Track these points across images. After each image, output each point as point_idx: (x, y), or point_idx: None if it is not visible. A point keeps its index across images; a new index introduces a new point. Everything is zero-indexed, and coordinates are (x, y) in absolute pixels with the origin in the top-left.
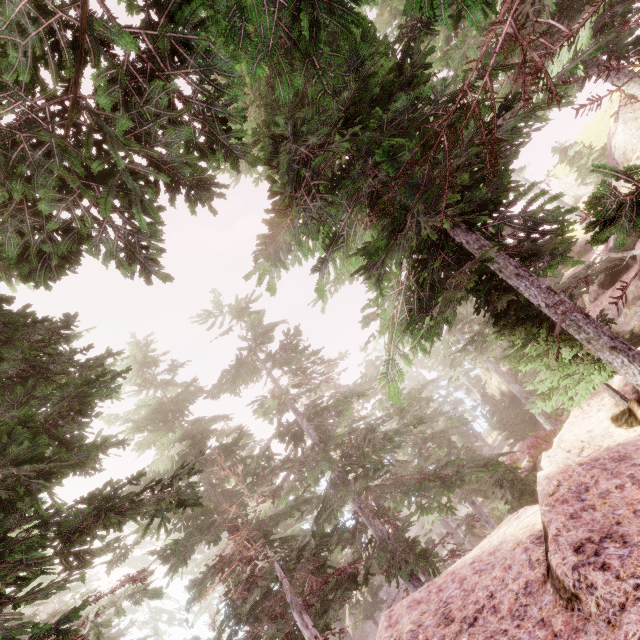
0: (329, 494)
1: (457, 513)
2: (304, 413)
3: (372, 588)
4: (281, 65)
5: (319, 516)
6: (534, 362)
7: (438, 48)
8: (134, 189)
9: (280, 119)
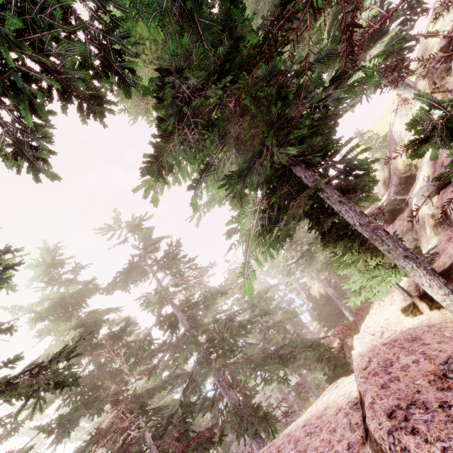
0: (195, 370)
1: (288, 382)
2: (179, 306)
3: (225, 444)
4: (172, 24)
5: (186, 389)
6: (349, 268)
7: (286, 54)
8: (23, 88)
9: (166, 54)
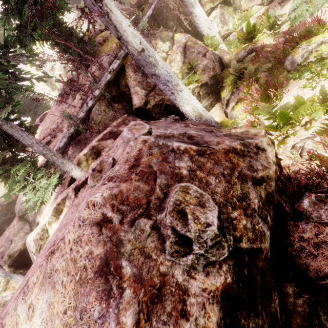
0: None
1: None
2: None
3: None
4: None
5: None
6: (22, 184)
7: None
8: None
9: None
